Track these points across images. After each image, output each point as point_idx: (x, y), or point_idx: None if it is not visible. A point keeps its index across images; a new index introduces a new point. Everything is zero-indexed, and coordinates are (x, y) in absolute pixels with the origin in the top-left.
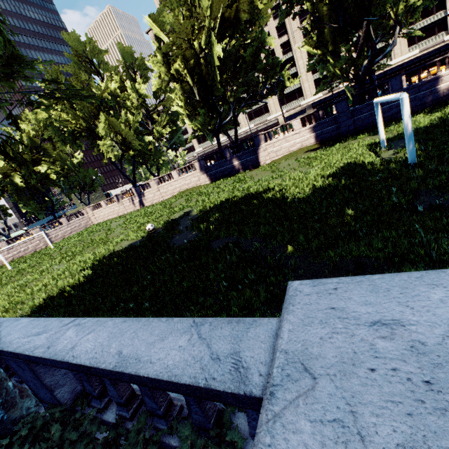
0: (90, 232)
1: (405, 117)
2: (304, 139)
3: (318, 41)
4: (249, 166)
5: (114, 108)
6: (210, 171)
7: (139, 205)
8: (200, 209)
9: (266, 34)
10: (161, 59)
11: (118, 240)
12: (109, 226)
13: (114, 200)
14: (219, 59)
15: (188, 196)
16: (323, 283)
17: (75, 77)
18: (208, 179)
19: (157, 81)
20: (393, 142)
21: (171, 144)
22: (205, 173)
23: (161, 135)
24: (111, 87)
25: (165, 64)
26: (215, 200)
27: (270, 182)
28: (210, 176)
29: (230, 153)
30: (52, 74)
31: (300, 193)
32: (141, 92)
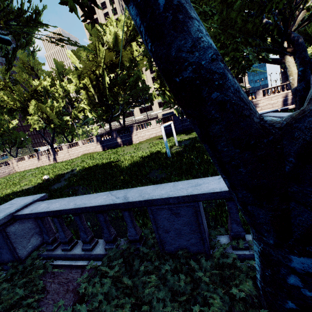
0: (8, 178)
1: (163, 136)
2: (157, 131)
3: (161, 84)
4: (127, 143)
5: (44, 97)
6: (103, 143)
7: (53, 161)
8: (80, 168)
9: (141, 72)
10: (77, 75)
11: (22, 184)
12: (24, 174)
13: (35, 156)
14: (111, 82)
15: (84, 158)
16: (20, 198)
17: (19, 74)
18: (101, 148)
19: (73, 86)
20: (185, 141)
21: (85, 122)
22: (99, 144)
23: (77, 117)
24: (44, 84)
25: (80, 78)
26: (93, 164)
27: (122, 156)
28: (103, 146)
29: (116, 134)
30: (1, 70)
31: (124, 165)
32: (66, 88)
